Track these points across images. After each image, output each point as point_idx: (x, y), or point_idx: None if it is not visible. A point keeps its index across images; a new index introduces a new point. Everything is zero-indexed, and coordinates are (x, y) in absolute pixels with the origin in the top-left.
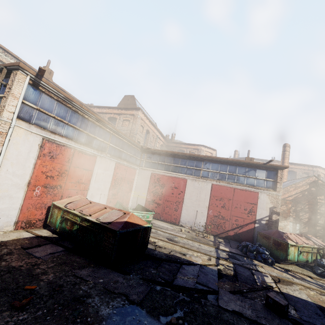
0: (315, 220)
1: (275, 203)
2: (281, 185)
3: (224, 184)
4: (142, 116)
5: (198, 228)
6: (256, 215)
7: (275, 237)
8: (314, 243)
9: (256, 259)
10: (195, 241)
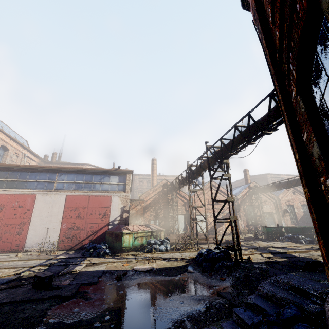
0: (168, 213)
1: (125, 203)
2: (129, 187)
3: (79, 193)
4: None
5: (41, 245)
6: (109, 217)
7: (116, 231)
8: (151, 228)
9: (91, 256)
10: (22, 260)
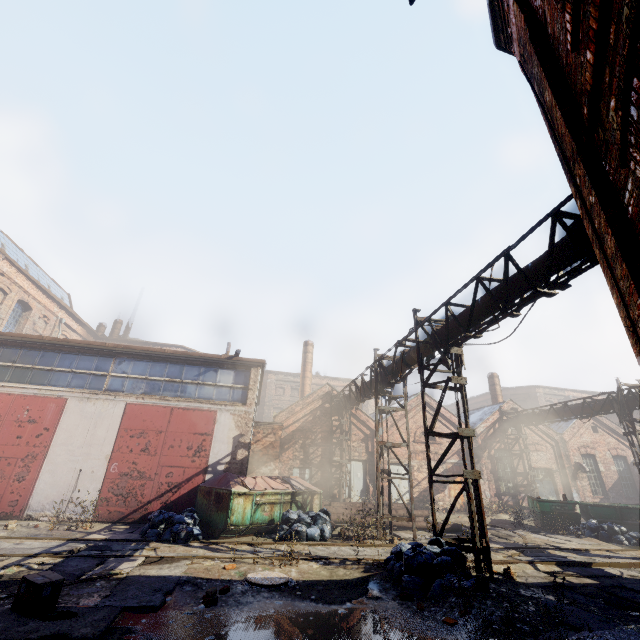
0: (330, 456)
1: (243, 427)
2: (254, 394)
3: (153, 401)
4: (3, 264)
5: (60, 508)
6: (209, 456)
7: (218, 488)
8: (292, 487)
9: (160, 540)
10: (14, 539)
